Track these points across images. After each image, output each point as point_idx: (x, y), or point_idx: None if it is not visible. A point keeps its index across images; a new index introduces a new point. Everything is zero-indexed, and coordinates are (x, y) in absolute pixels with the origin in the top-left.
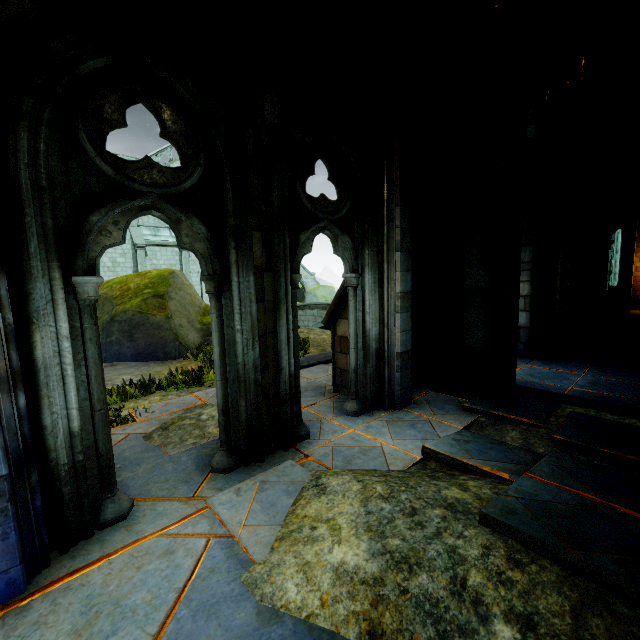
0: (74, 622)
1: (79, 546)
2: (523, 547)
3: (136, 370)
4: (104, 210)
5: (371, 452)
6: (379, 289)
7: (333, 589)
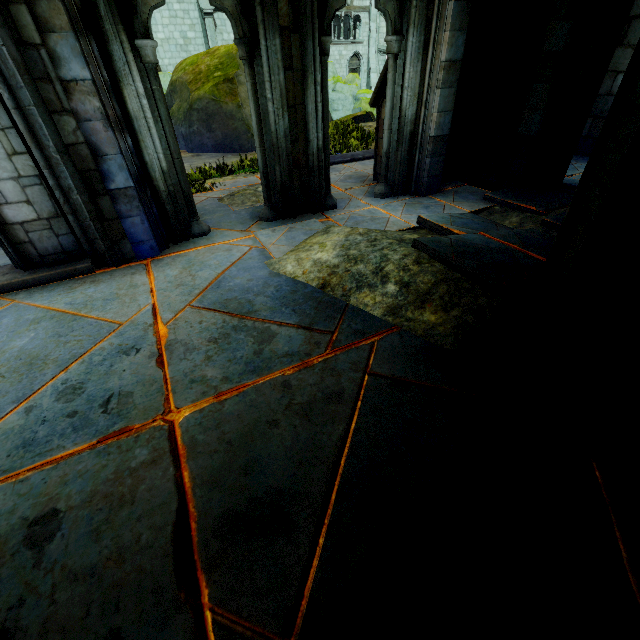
0: (183, 266)
1: (183, 243)
2: (429, 257)
3: (216, 160)
4: None
5: (378, 220)
6: (424, 57)
7: (311, 268)
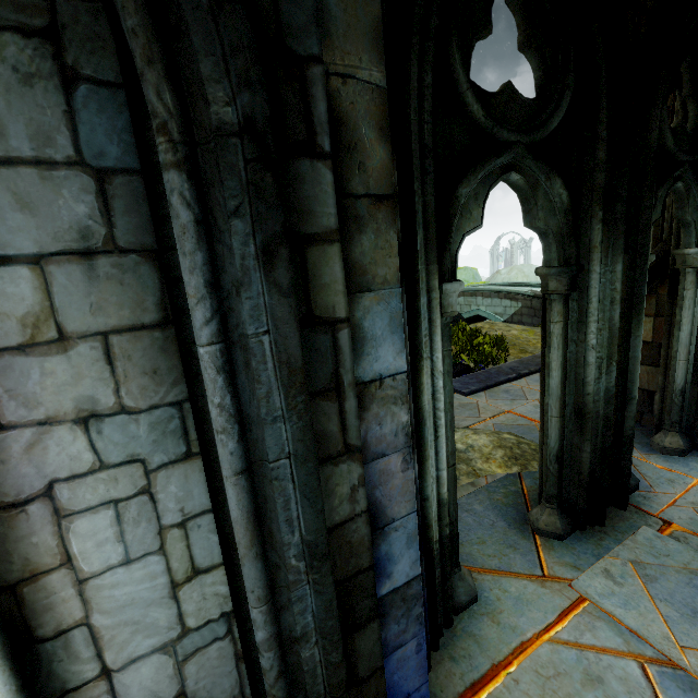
0: None
1: (446, 639)
2: None
3: None
4: (472, 177)
5: None
6: None
7: None
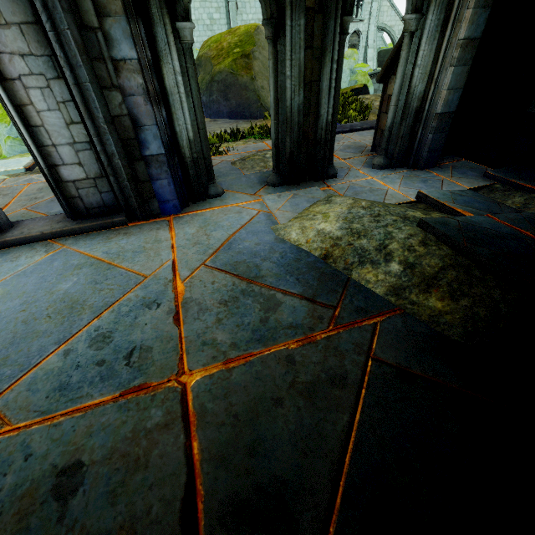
0: (200, 225)
1: (200, 203)
2: (436, 239)
3: (230, 125)
4: None
5: (377, 192)
6: (441, 35)
7: (314, 238)
